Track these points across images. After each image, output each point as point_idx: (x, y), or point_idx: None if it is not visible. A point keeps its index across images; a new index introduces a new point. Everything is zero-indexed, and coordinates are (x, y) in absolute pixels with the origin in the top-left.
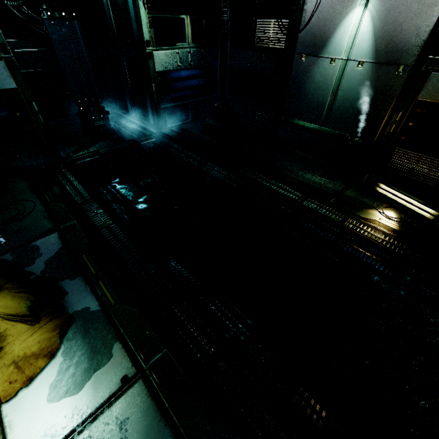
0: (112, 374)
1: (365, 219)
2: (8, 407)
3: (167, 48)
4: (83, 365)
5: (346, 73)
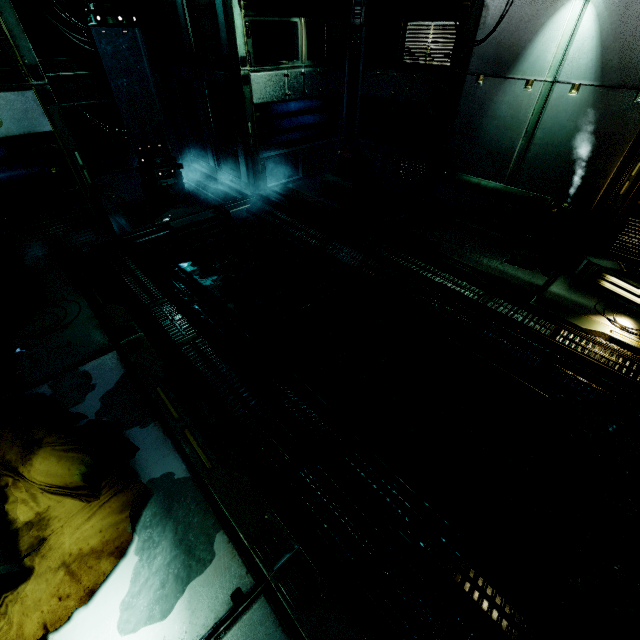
0: (217, 586)
1: (588, 332)
2: (58, 639)
3: (270, 68)
4: (170, 570)
5: (551, 102)
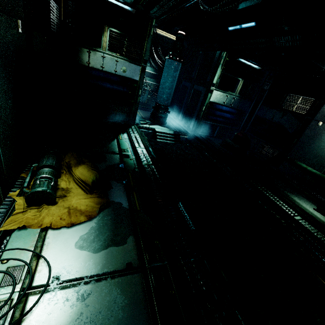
0: (122, 255)
1: None
2: (52, 233)
3: (222, 91)
4: (105, 236)
5: None
